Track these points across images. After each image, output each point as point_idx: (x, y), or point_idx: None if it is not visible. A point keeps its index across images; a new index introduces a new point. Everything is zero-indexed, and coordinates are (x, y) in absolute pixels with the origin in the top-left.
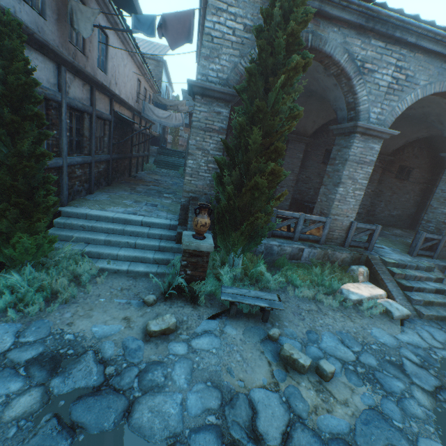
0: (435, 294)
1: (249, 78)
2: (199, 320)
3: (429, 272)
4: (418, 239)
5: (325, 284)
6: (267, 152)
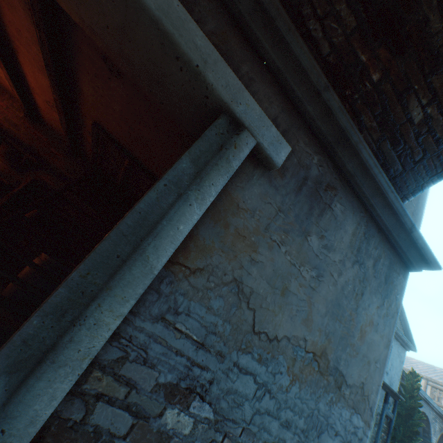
0: None
1: (407, 413)
2: None
3: None
4: None
5: None
6: None
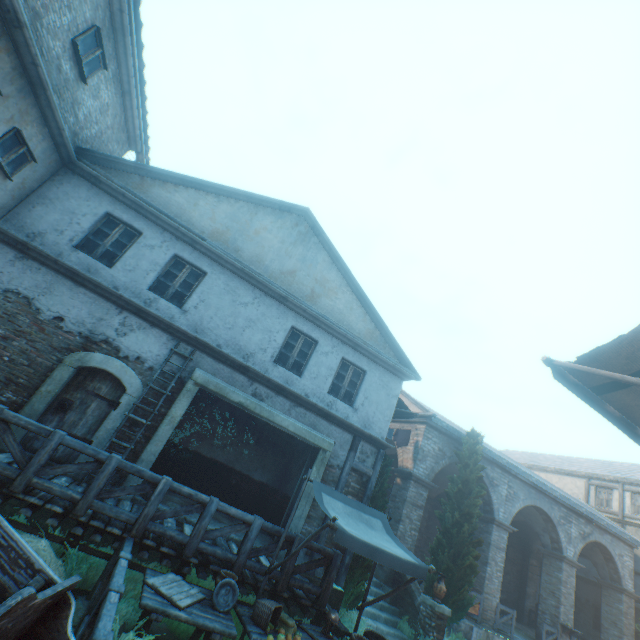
0: None
1: (457, 490)
2: None
3: None
4: (543, 630)
5: None
6: (472, 541)
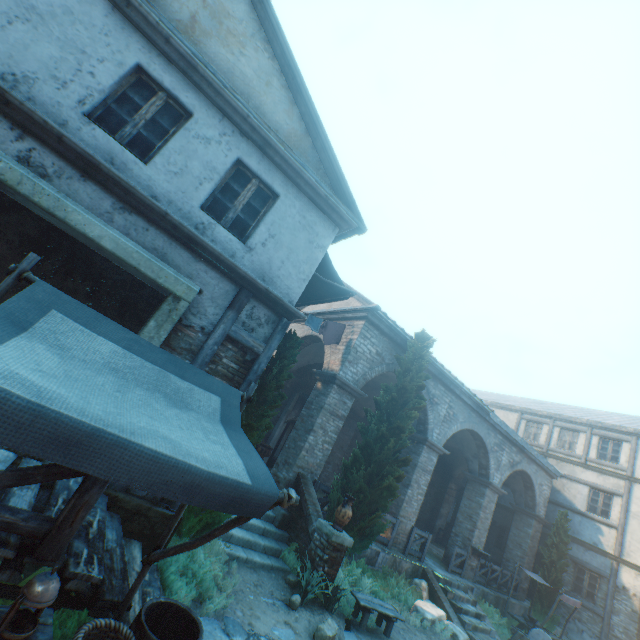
0: (475, 618)
1: (390, 400)
2: (341, 630)
3: (466, 593)
4: (454, 553)
5: (401, 598)
6: (398, 460)
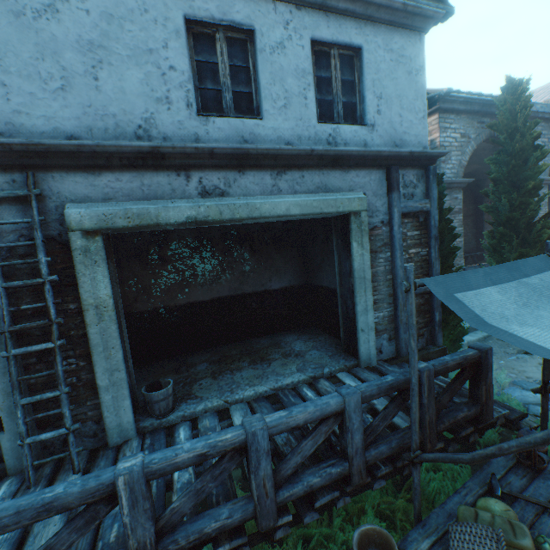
0: None
1: (510, 169)
2: None
3: None
4: None
5: None
6: (544, 214)
